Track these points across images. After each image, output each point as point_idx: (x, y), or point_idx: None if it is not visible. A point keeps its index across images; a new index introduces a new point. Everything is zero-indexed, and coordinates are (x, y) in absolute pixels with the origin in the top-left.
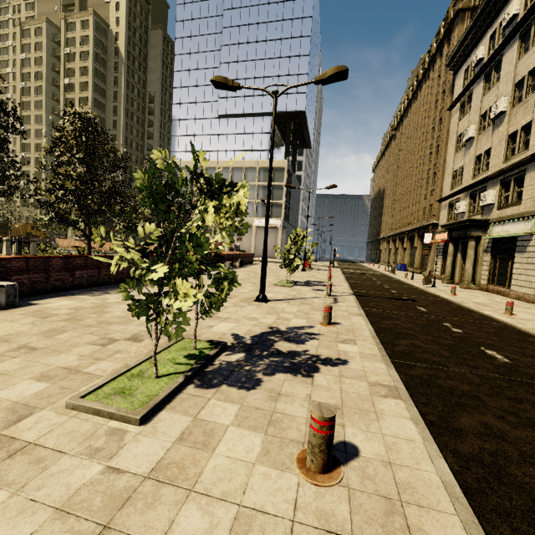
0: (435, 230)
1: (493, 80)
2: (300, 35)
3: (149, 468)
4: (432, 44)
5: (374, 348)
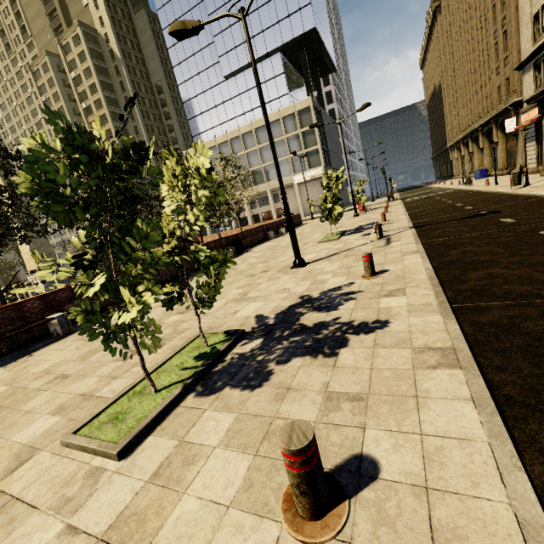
0: (519, 110)
1: None
2: None
3: (107, 524)
4: None
5: (428, 294)
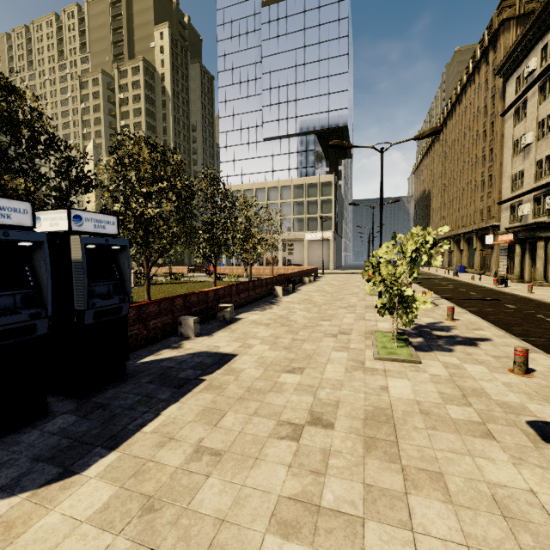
0: (496, 231)
1: (548, 90)
2: (337, 55)
3: (447, 374)
4: (476, 51)
5: (499, 332)
